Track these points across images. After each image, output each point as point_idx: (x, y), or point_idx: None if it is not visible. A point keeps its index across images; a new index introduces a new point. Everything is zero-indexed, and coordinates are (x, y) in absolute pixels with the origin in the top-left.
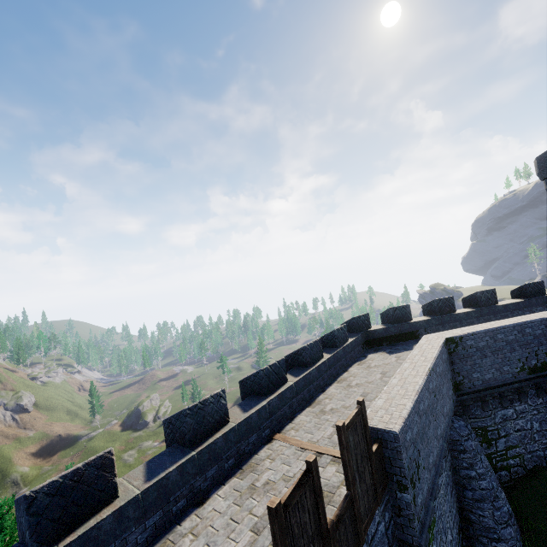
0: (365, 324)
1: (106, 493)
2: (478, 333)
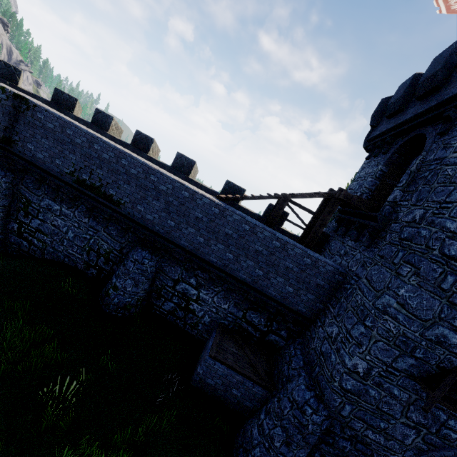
0: (67, 104)
1: None
2: (52, 113)
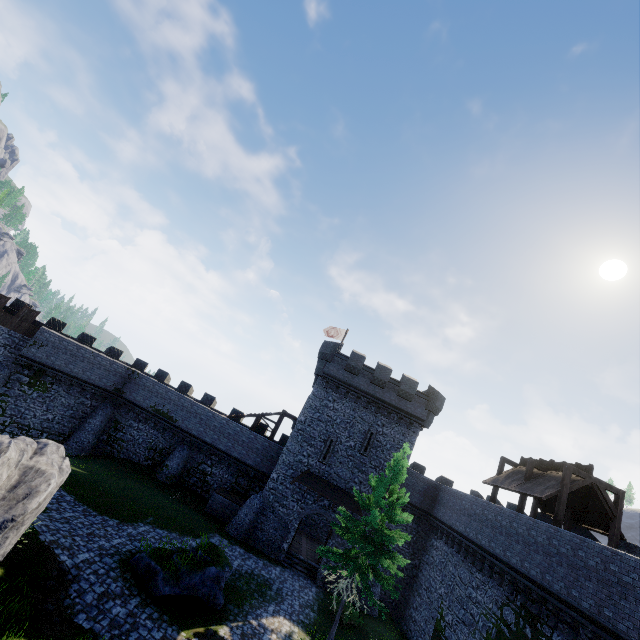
0: (141, 366)
1: None
2: (148, 378)
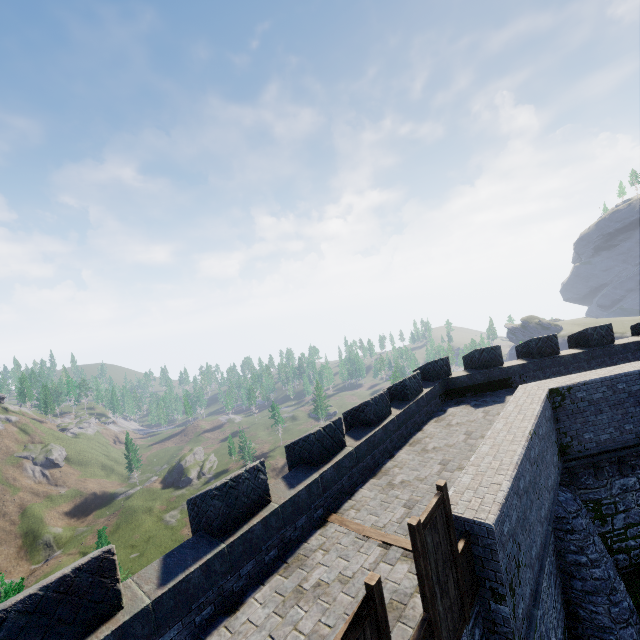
0: (444, 370)
1: (105, 605)
2: (591, 383)
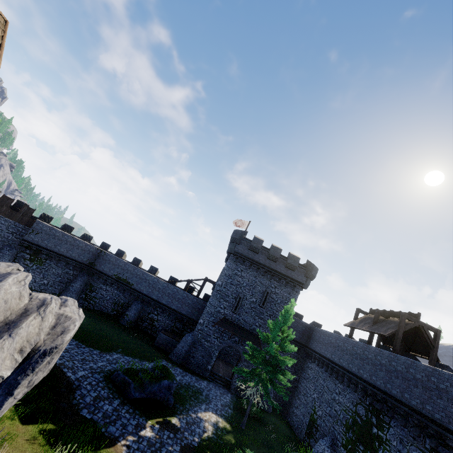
0: (106, 247)
1: None
2: (112, 255)
